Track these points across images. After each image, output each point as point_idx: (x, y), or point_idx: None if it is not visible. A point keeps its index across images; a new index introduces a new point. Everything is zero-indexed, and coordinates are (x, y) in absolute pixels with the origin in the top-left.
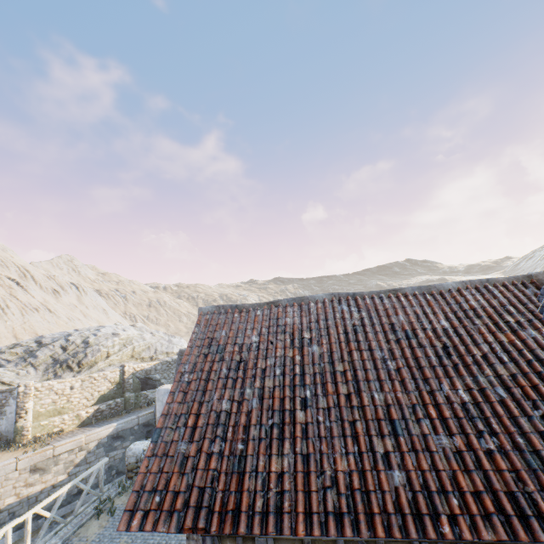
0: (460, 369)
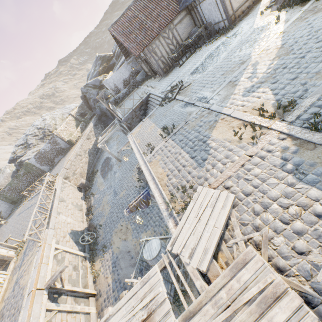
0: None
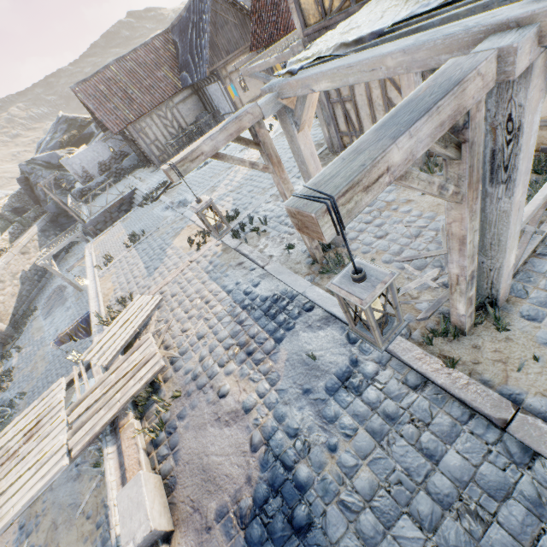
0: (161, 68)
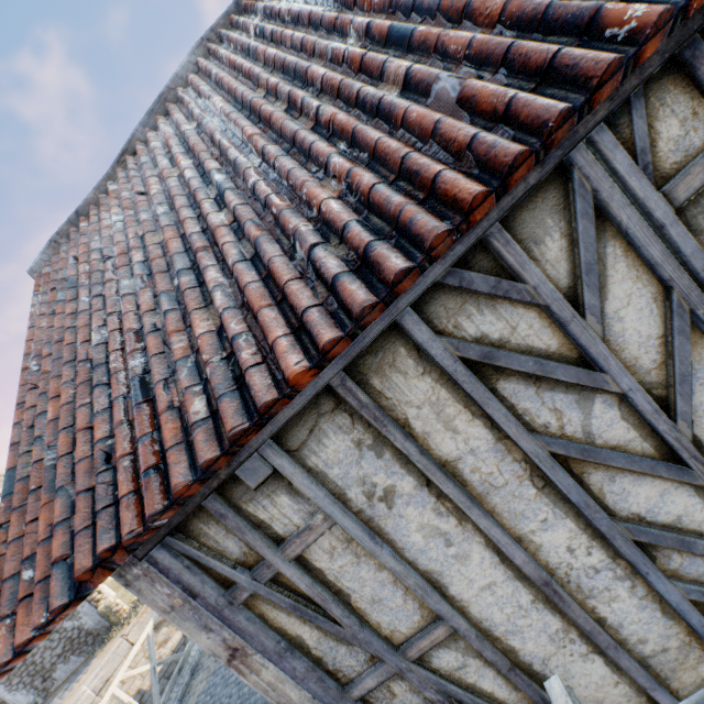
0: None
